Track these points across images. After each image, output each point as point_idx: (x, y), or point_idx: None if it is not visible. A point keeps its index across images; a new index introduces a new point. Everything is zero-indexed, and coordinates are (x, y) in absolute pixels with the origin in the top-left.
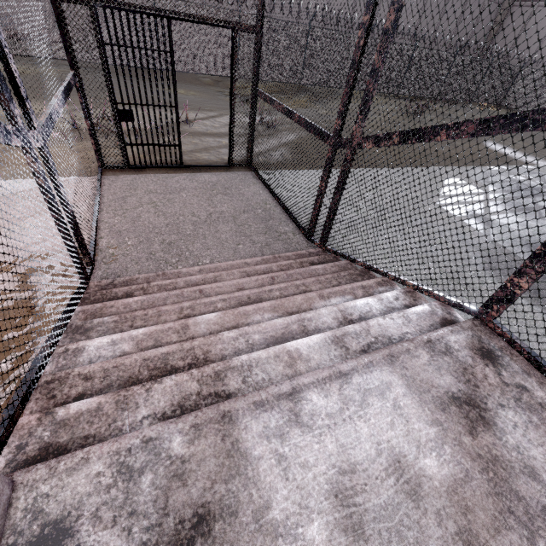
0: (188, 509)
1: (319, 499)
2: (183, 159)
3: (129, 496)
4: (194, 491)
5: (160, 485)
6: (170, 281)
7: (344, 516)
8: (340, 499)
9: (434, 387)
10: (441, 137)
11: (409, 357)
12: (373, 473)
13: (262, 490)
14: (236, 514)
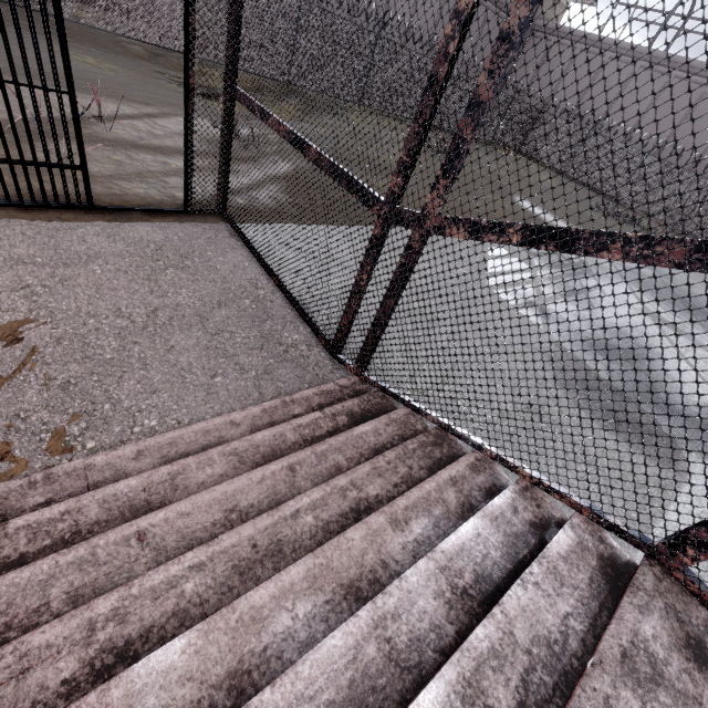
0: None
1: None
2: (95, 192)
3: None
4: None
5: None
6: (62, 507)
7: None
8: None
9: None
10: (611, 255)
11: None
12: None
13: None
14: None
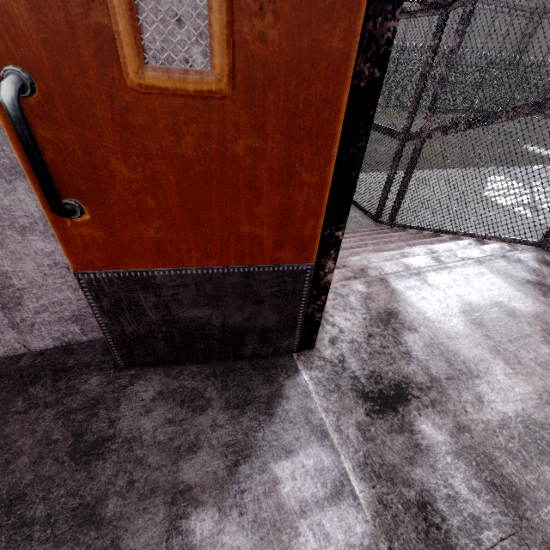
0: (381, 309)
1: (453, 312)
2: None
3: (346, 303)
4: (380, 304)
5: (361, 301)
6: None
7: (470, 319)
8: (466, 313)
9: (514, 276)
10: (502, 119)
11: (492, 263)
12: (482, 306)
13: (418, 307)
14: (408, 313)
